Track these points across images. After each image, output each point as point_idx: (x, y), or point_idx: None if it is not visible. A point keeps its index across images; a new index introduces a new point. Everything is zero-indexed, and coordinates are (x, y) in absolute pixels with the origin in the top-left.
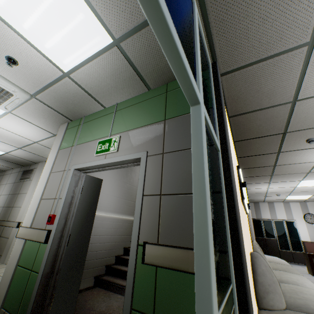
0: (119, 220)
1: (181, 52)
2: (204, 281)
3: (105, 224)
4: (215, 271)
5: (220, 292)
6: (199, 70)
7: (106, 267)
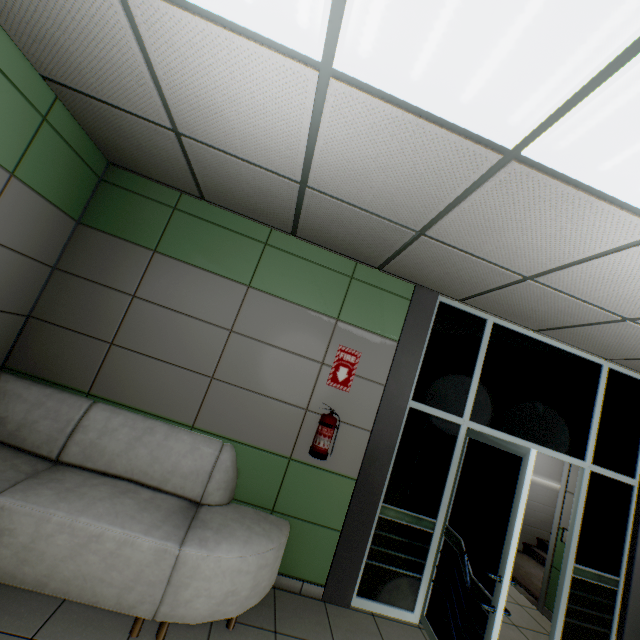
0: (557, 489)
1: (560, 458)
2: (567, 547)
3: (535, 489)
4: (575, 547)
5: (589, 564)
6: (589, 441)
7: (537, 539)
